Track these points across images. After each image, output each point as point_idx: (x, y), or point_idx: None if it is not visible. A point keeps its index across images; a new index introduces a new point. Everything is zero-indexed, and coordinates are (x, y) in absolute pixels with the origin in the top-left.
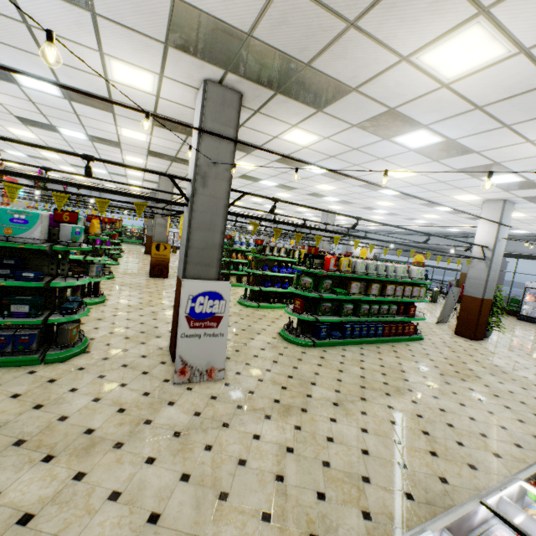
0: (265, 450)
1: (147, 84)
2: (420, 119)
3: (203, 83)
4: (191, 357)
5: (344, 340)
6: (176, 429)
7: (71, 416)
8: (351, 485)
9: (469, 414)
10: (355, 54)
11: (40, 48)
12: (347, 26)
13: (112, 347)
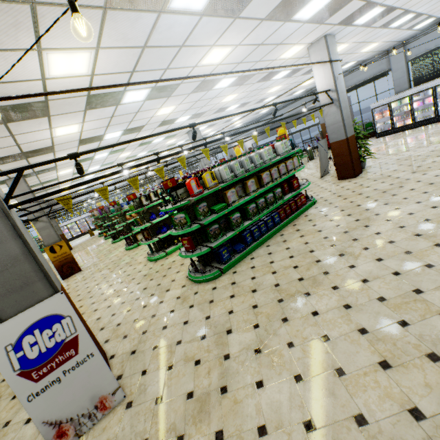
0: None
1: None
2: None
3: None
4: (62, 410)
5: (249, 248)
6: None
7: None
8: None
9: (391, 268)
10: None
11: None
12: None
13: None
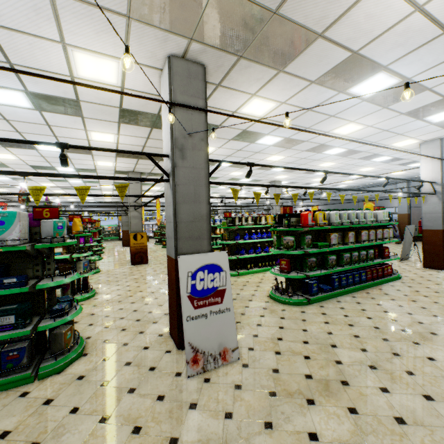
0: None
1: (112, 74)
2: (382, 59)
3: (166, 60)
4: (201, 341)
5: (335, 292)
6: None
7: None
8: None
9: None
10: None
11: (3, 51)
12: None
13: (110, 343)
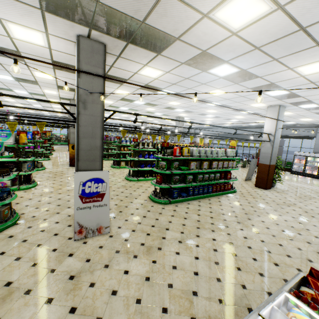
0: (131, 281)
1: (39, 40)
2: (223, 57)
3: (76, 38)
4: (85, 221)
5: (189, 197)
6: (71, 273)
7: None
8: (185, 299)
9: (261, 238)
10: (172, 13)
11: None
12: None
13: (36, 218)
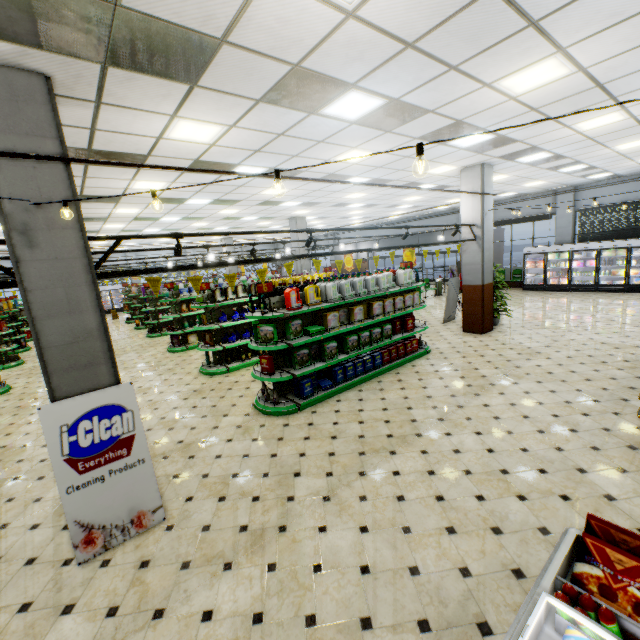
0: (219, 639)
1: None
2: (342, 75)
3: None
4: (97, 514)
5: (337, 388)
6: None
7: None
8: None
9: (487, 444)
10: None
11: None
12: None
13: None
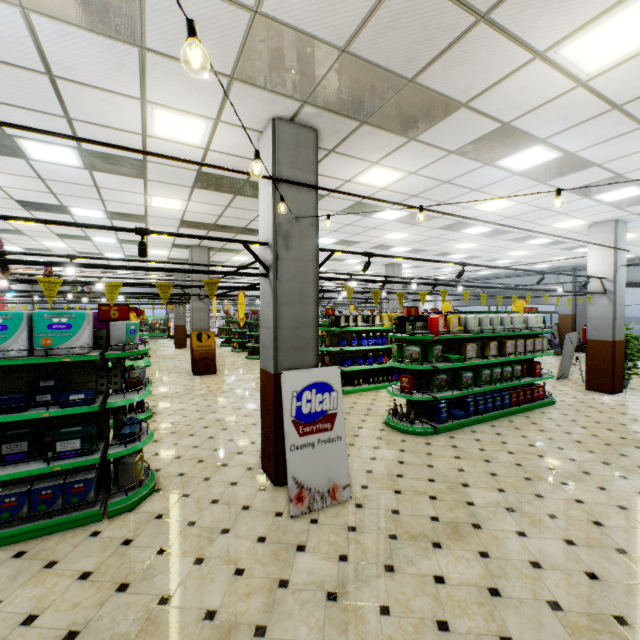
0: (463, 600)
1: (196, 134)
2: (538, 132)
3: (270, 123)
4: (306, 475)
5: (469, 419)
6: (326, 587)
7: (174, 595)
8: (608, 634)
9: None
10: (476, 58)
11: (63, 105)
12: (476, 20)
13: (187, 477)
